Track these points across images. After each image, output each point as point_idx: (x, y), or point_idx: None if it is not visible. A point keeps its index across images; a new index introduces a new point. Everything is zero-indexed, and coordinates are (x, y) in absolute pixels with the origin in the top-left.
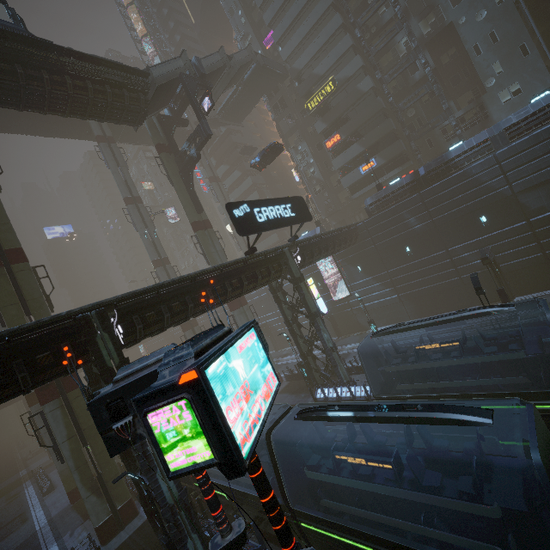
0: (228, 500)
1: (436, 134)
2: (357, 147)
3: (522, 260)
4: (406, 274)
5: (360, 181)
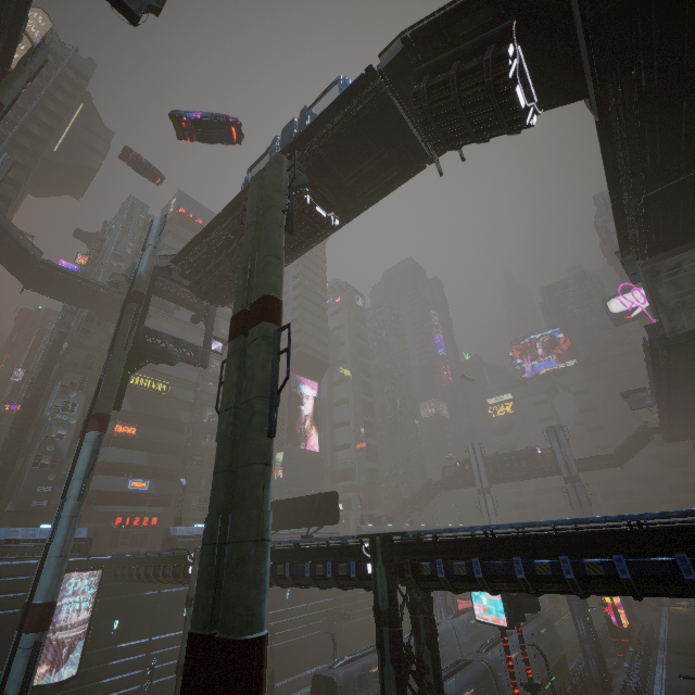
0: None
1: (190, 497)
2: (144, 457)
3: None
4: (169, 648)
5: (117, 494)
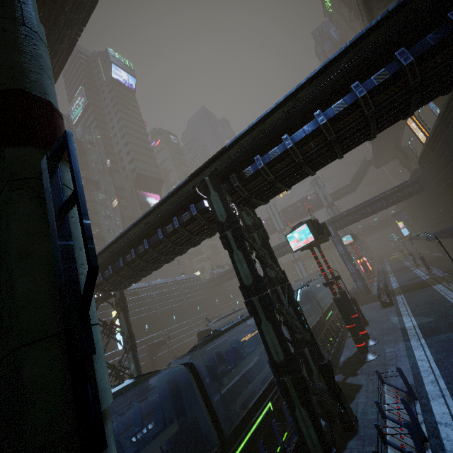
0: (272, 413)
1: None
2: None
3: (162, 354)
4: None
5: None
